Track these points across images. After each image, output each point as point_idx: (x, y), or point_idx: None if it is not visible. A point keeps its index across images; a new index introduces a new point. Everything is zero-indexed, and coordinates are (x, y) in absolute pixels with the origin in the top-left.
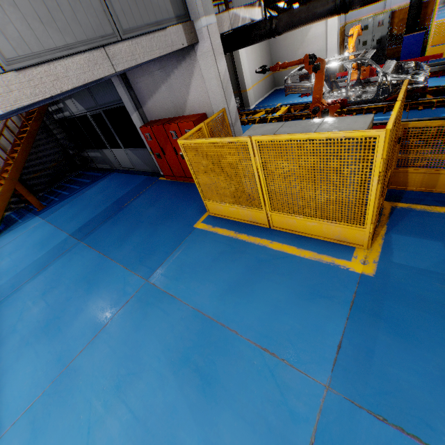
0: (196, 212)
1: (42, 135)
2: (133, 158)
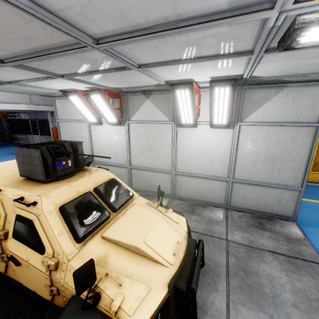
0: None
1: None
2: (43, 139)
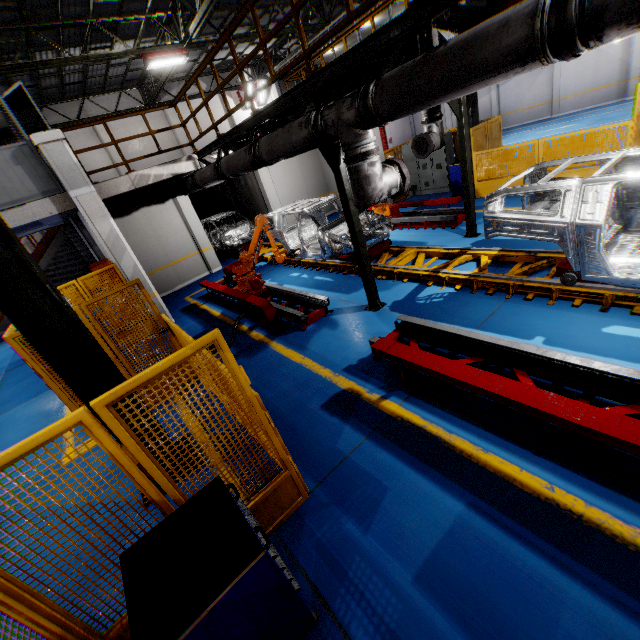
0: None
1: (65, 252)
2: None
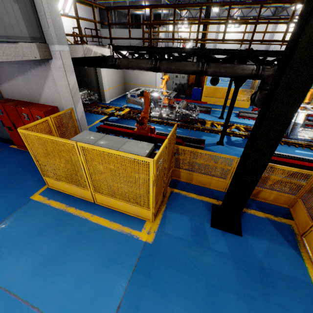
0: (37, 183)
1: None
2: None
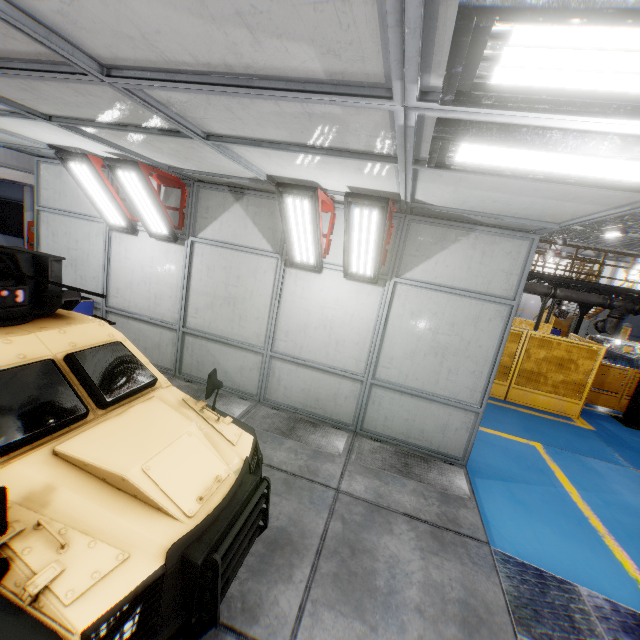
0: None
1: None
2: (4, 243)
